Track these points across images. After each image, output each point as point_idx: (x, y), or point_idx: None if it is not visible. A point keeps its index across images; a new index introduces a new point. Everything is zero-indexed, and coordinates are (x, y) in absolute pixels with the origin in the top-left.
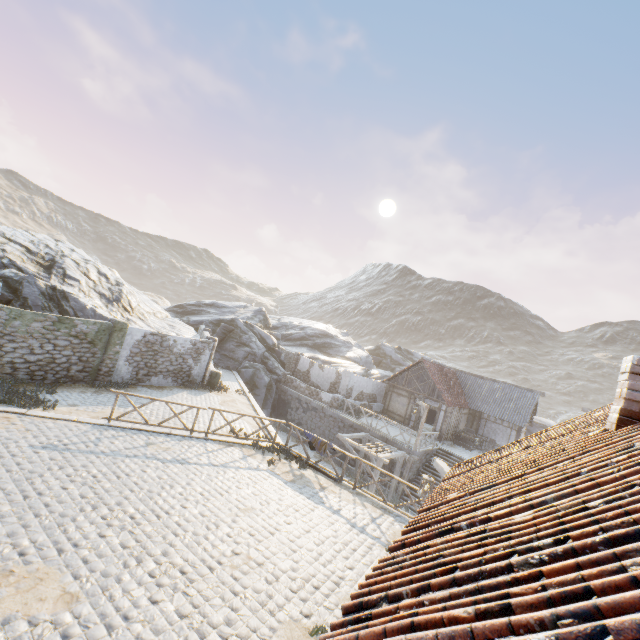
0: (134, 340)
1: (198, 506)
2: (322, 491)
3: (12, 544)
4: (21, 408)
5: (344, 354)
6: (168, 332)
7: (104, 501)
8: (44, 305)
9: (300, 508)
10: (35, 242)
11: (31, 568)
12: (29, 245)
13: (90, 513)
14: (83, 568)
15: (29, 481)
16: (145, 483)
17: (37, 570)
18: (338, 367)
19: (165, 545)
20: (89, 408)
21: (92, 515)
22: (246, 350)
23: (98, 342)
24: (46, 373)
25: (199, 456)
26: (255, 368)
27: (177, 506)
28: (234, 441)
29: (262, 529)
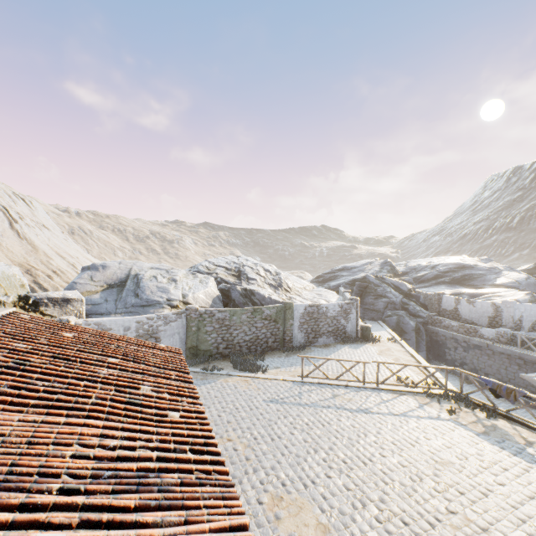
0: (299, 313)
1: (394, 455)
2: (529, 447)
3: (275, 475)
4: (250, 373)
5: (493, 282)
6: (318, 300)
7: (320, 445)
8: (243, 302)
9: (508, 466)
10: (228, 262)
11: (291, 497)
12: (226, 265)
13: (314, 455)
14: (324, 503)
15: (270, 427)
16: (343, 431)
17: (295, 499)
18: (491, 298)
19: (379, 492)
20: (286, 369)
21: (315, 457)
22: (384, 301)
23: (278, 320)
24: (256, 346)
25: (377, 406)
26: (397, 315)
27: (376, 454)
28: (404, 390)
29: (470, 487)
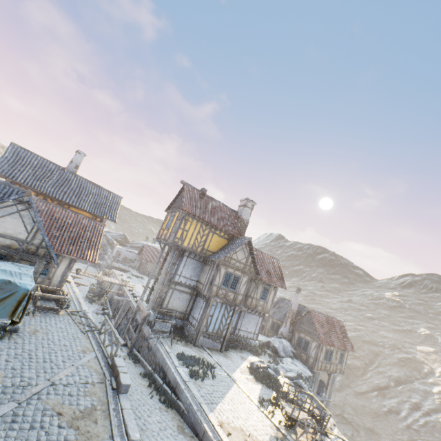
0: None
1: None
2: None
3: None
4: None
5: None
6: None
7: None
8: None
9: None
10: None
11: None
12: None
13: None
14: None
15: None
16: None
17: None
18: None
19: None
20: None
21: None
22: None
23: None
24: None
25: None
26: None
27: None
28: None
29: None
